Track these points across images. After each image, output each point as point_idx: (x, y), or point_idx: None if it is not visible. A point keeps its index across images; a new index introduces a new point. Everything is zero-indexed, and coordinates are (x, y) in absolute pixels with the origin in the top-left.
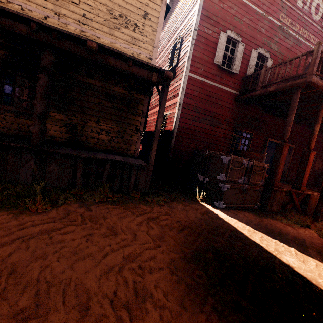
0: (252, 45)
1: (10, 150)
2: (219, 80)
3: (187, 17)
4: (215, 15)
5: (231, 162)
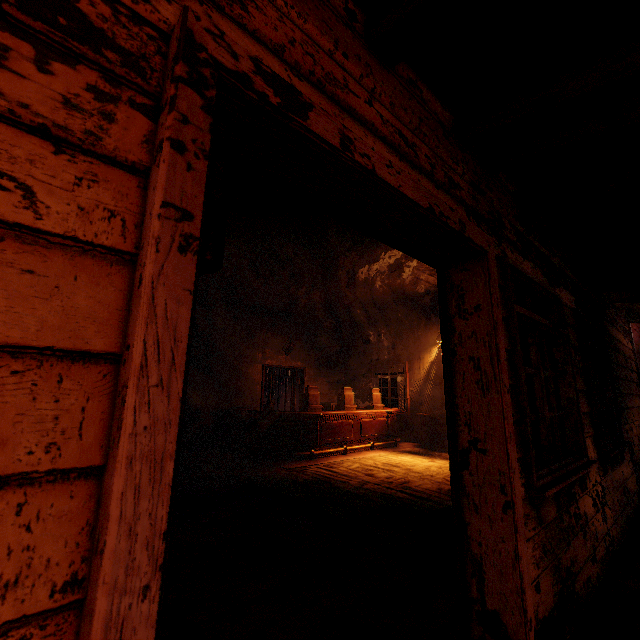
0: None
1: None
2: None
3: None
4: None
5: None
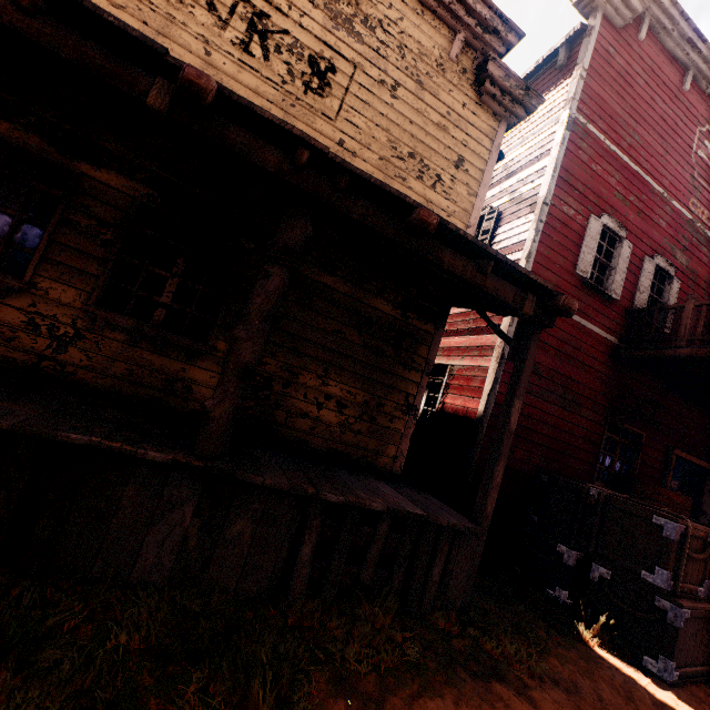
0: (644, 247)
1: (138, 467)
2: (582, 309)
3: (516, 177)
4: (582, 182)
5: (688, 540)
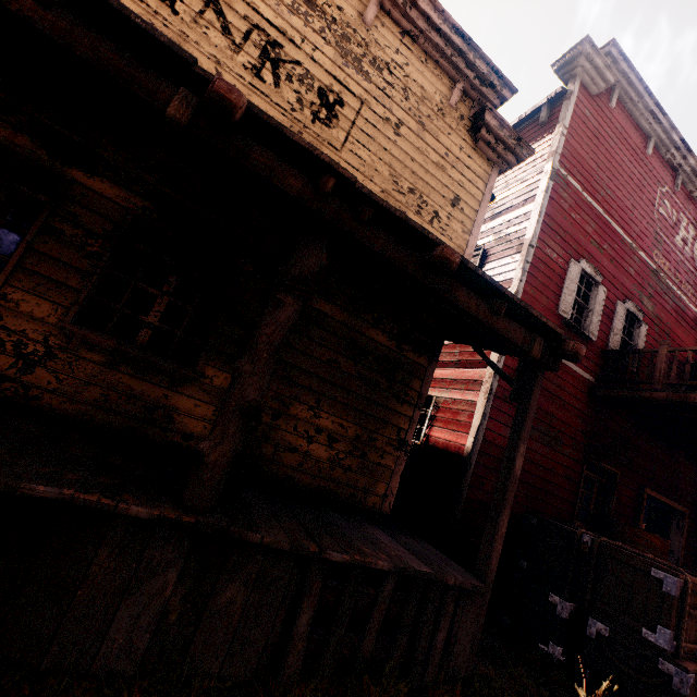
0: (616, 292)
1: (115, 523)
2: None
3: (501, 218)
4: (563, 229)
5: (689, 596)
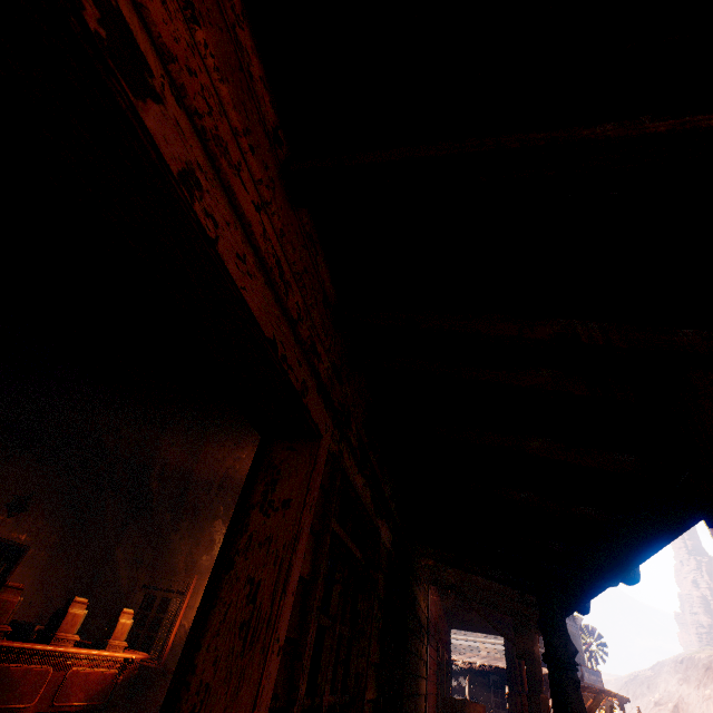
0: None
1: None
2: None
3: None
4: None
5: None
